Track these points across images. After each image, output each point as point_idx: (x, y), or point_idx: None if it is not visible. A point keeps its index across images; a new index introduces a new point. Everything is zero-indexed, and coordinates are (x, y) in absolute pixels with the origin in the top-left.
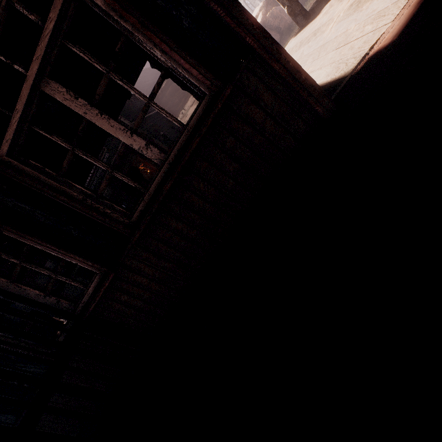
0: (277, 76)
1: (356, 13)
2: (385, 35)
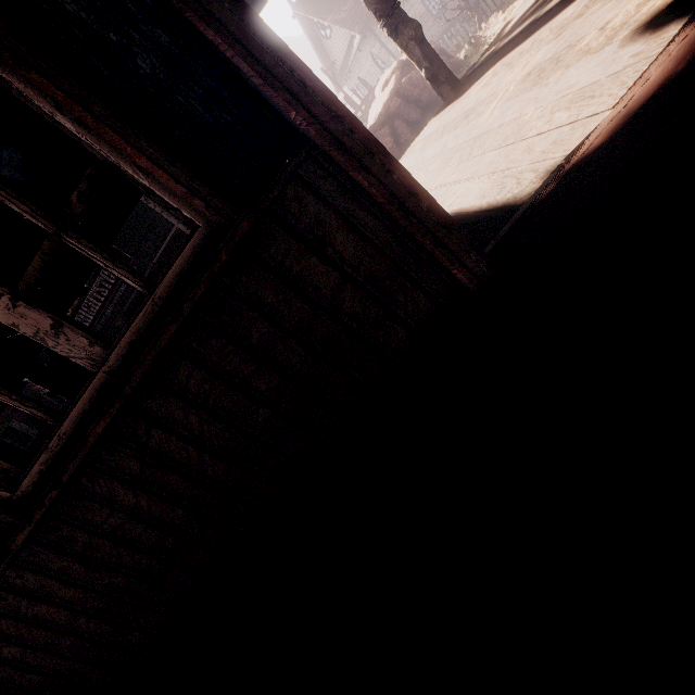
0: (366, 198)
1: (537, 88)
2: (597, 134)
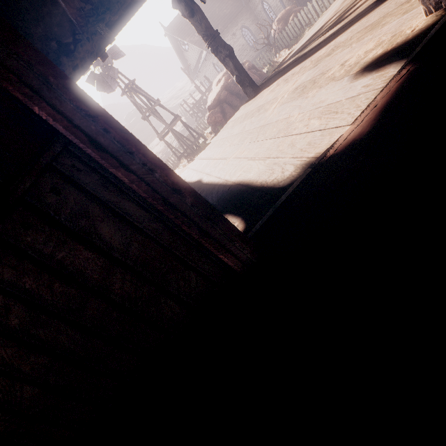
0: (132, 191)
1: (301, 99)
2: (339, 144)
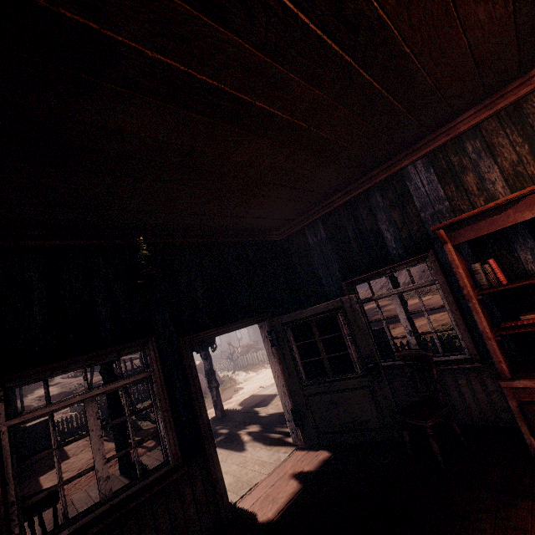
0: (210, 474)
1: (253, 448)
2: (263, 480)
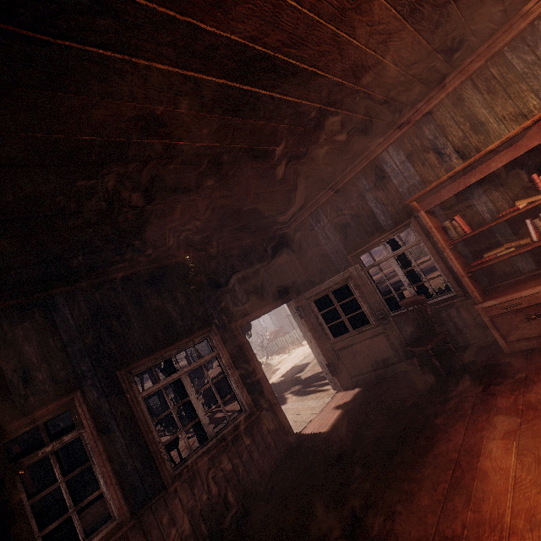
0: (276, 416)
1: (302, 402)
2: (315, 417)
